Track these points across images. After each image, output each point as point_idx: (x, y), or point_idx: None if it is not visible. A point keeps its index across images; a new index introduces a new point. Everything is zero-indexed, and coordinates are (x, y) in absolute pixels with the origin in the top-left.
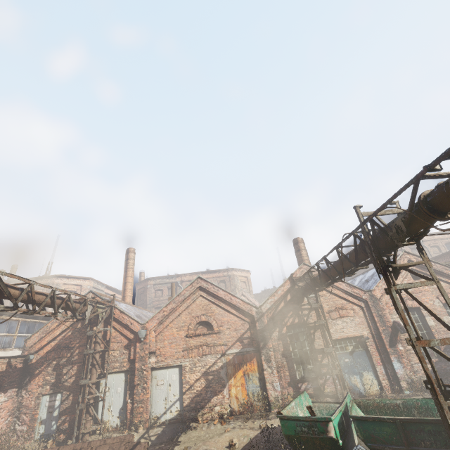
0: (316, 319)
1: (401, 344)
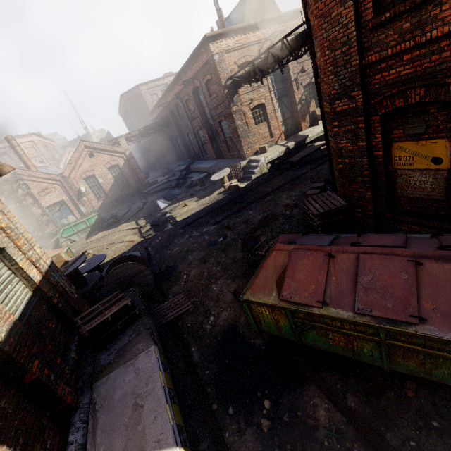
0: (31, 200)
1: (86, 197)
